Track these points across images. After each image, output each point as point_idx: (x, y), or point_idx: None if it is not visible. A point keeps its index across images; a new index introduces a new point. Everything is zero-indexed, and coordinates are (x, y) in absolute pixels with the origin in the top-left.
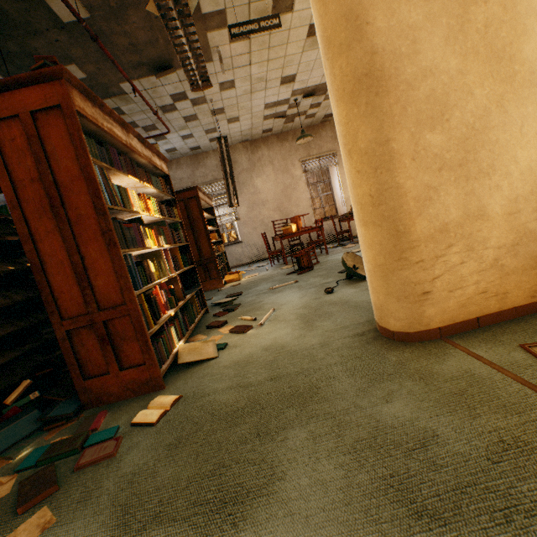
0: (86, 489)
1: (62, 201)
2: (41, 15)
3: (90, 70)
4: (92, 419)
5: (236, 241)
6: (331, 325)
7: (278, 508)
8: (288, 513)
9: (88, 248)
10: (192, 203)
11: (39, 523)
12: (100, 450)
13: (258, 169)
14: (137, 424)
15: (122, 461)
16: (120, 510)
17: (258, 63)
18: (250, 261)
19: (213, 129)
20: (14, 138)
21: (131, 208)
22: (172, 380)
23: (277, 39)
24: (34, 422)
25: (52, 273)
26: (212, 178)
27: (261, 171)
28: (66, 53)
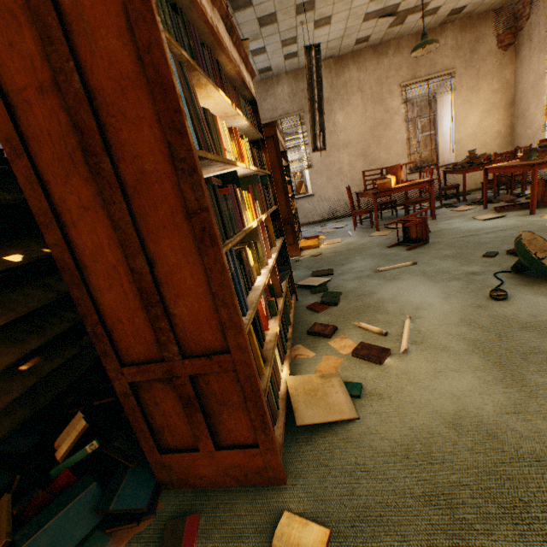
0: None
1: (104, 140)
2: None
3: None
4: (177, 536)
5: (304, 193)
6: None
7: None
8: None
9: (159, 244)
10: (268, 145)
11: None
12: None
13: (341, 99)
14: None
15: None
16: None
17: None
18: (320, 219)
19: (292, 39)
20: None
21: (222, 155)
22: (292, 460)
23: None
24: (92, 511)
25: (98, 287)
26: (283, 112)
27: (345, 102)
28: None
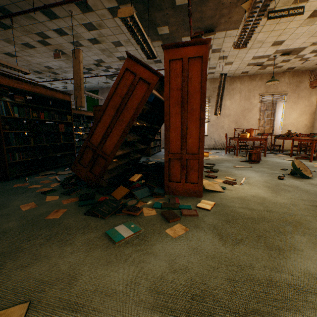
0: (194, 223)
1: (186, 101)
2: (168, 1)
3: (172, 29)
4: (173, 199)
5: None
6: (292, 196)
7: (305, 259)
8: (313, 263)
9: (190, 124)
10: None
11: (181, 228)
12: (190, 212)
13: (230, 95)
14: (199, 207)
15: (203, 219)
16: (218, 235)
17: (264, 32)
18: (208, 147)
19: (214, 67)
20: (176, 69)
21: None
22: (203, 195)
23: (286, 18)
24: (148, 192)
25: (171, 132)
26: None
27: (231, 96)
28: (167, 20)
